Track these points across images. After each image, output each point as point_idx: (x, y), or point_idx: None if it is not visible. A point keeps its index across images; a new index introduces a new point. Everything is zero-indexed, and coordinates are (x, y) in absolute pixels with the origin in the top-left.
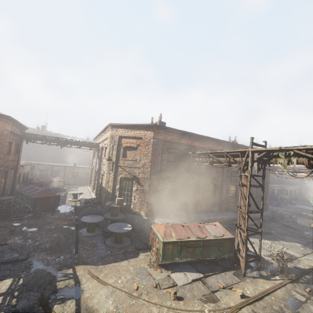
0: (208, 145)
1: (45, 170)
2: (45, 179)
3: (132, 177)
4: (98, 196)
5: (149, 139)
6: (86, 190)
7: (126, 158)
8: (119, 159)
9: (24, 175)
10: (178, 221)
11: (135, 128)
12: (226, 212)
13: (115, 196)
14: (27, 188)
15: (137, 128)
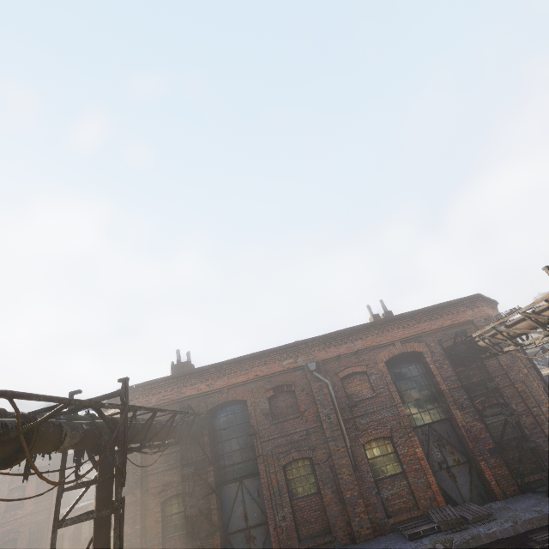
0: (252, 373)
1: None
2: None
3: None
4: None
5: None
6: None
7: None
8: None
9: None
10: None
11: None
12: (367, 546)
13: None
14: None
15: None
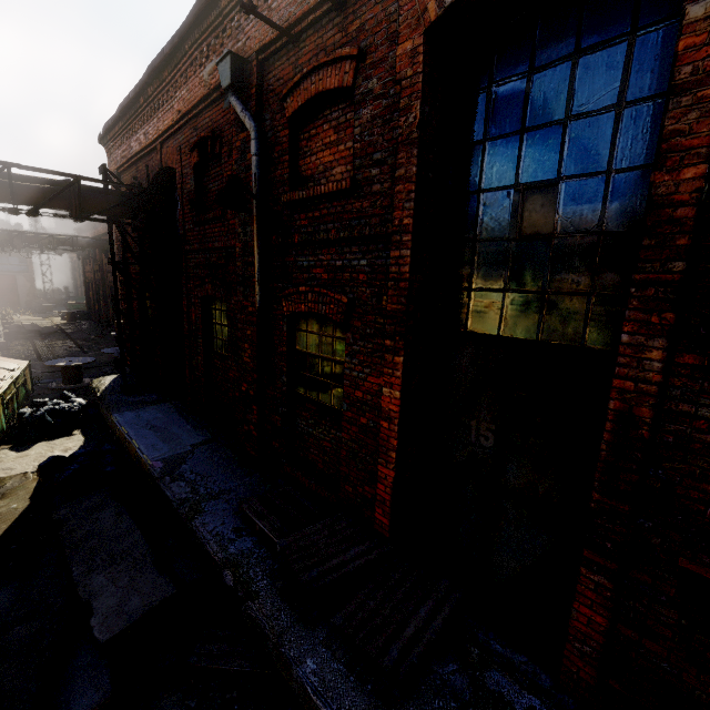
0: (176, 107)
1: None
2: None
3: None
4: None
5: None
6: None
7: None
8: None
9: None
10: (102, 391)
11: None
12: (229, 468)
13: None
14: None
15: None
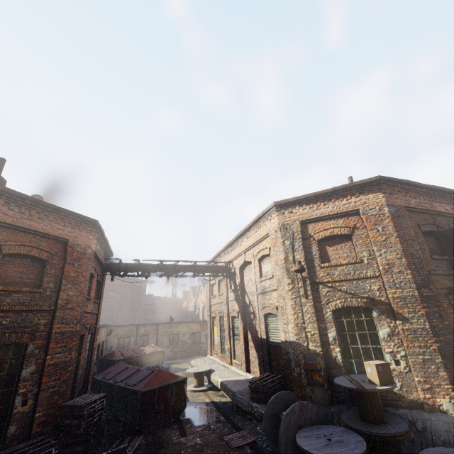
0: None
1: (126, 336)
2: (132, 352)
3: (366, 302)
4: (264, 370)
5: (377, 208)
6: (211, 362)
7: (332, 262)
8: (313, 267)
9: (99, 347)
10: None
11: (333, 197)
12: None
13: (332, 362)
14: (116, 371)
15: (338, 196)
